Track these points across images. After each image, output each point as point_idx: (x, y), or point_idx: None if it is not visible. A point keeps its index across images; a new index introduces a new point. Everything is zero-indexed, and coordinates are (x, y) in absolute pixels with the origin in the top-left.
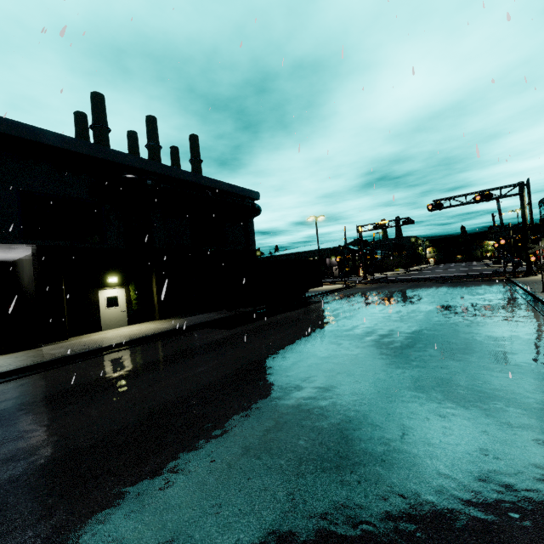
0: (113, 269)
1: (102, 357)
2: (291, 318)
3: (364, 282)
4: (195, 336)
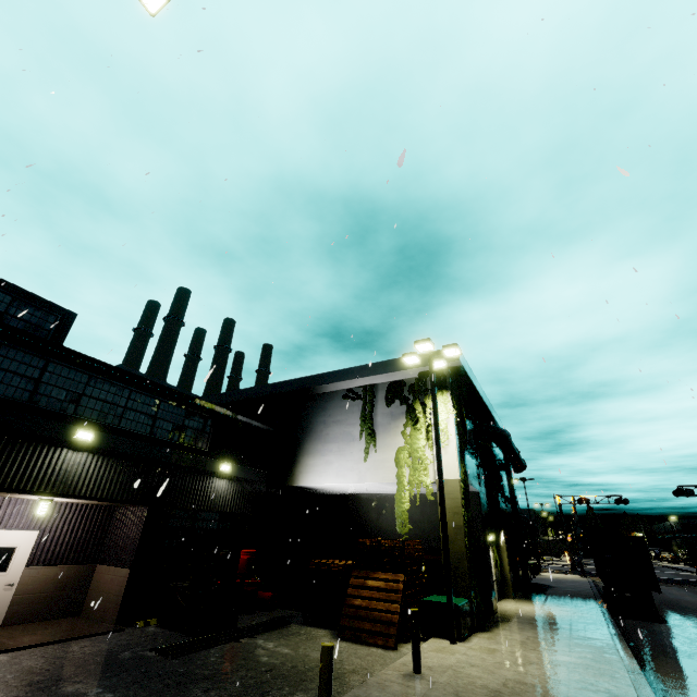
0: (486, 524)
1: (641, 641)
2: (696, 617)
3: (592, 575)
4: (655, 627)
